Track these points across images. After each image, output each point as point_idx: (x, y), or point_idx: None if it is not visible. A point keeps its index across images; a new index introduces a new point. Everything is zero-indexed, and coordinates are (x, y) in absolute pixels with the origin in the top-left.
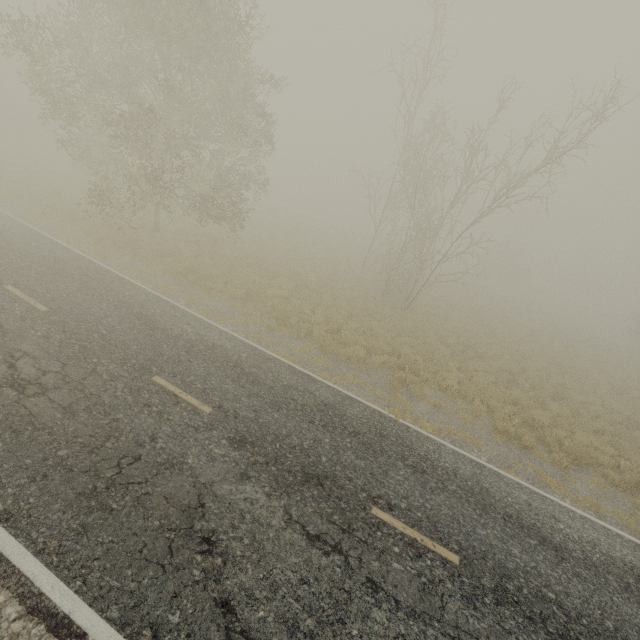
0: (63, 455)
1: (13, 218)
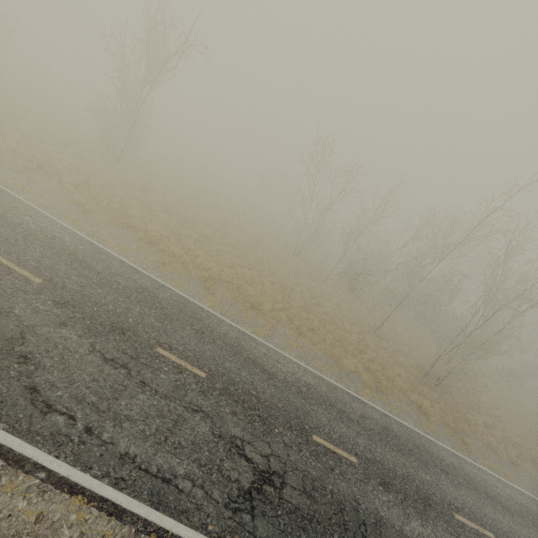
0: None
1: None
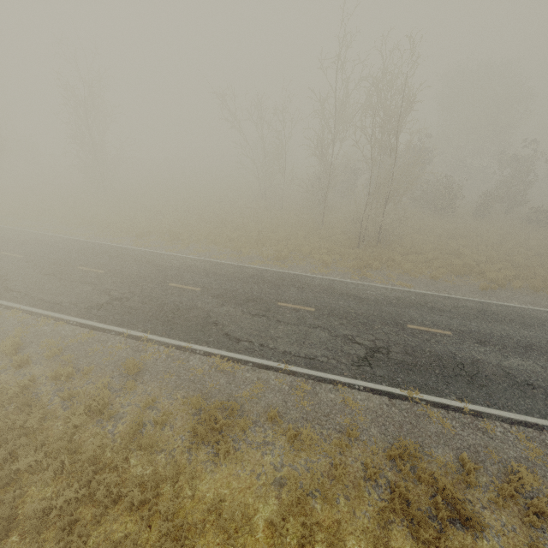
0: None
1: None
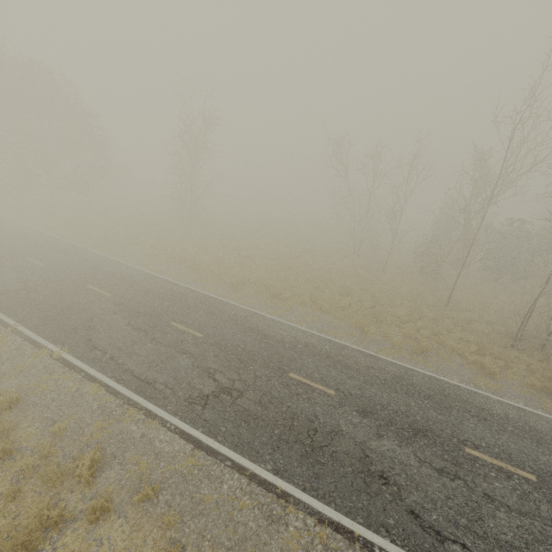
0: None
1: None
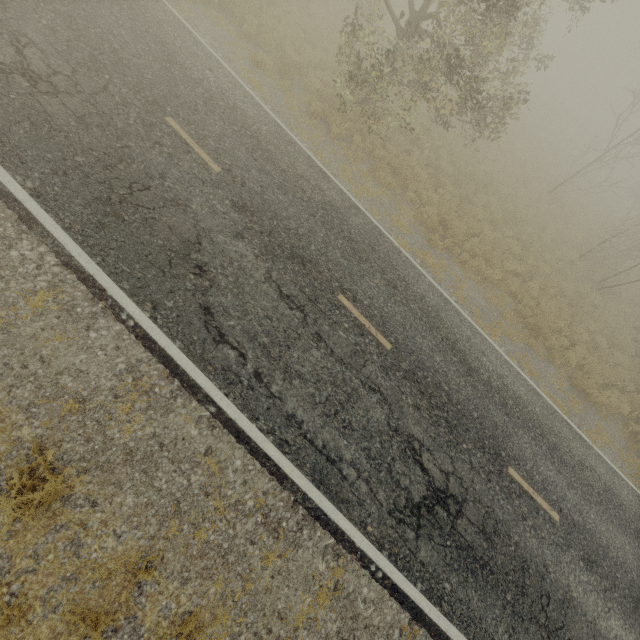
0: (510, 600)
1: (240, 83)
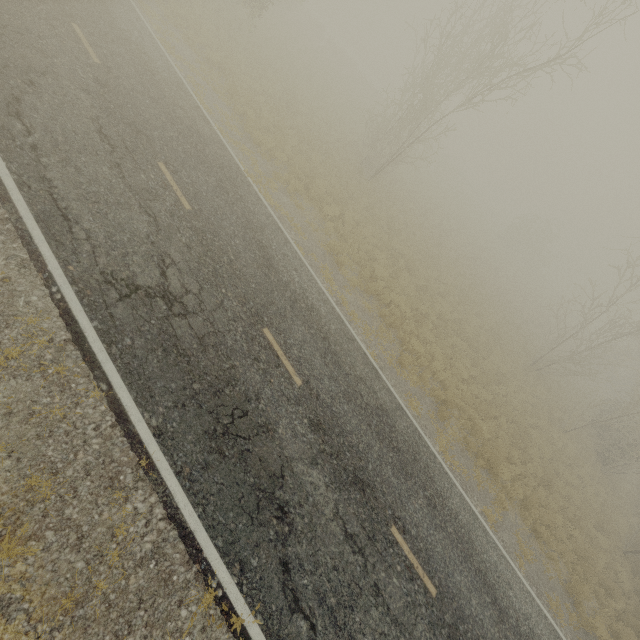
0: None
1: None
